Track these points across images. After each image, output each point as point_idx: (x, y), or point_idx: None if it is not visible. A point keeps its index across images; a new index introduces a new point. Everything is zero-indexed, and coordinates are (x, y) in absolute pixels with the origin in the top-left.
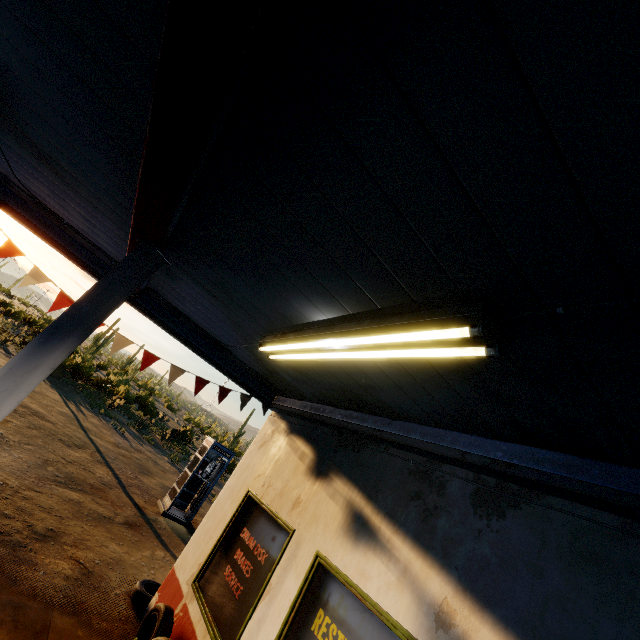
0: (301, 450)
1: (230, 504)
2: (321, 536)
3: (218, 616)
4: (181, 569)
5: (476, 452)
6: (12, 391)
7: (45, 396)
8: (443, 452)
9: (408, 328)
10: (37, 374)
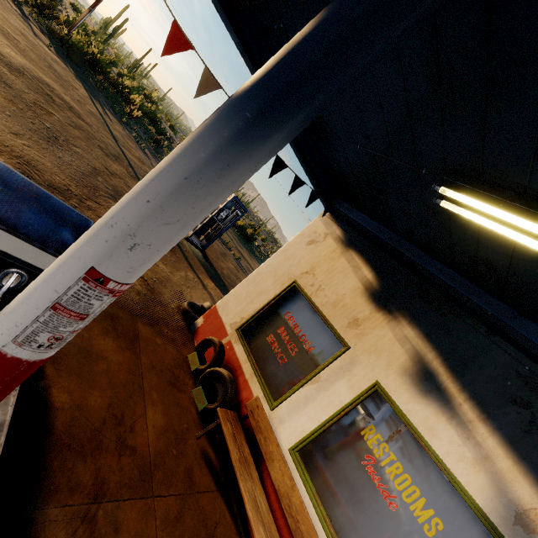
0: (363, 274)
1: (273, 283)
2: (382, 370)
3: (262, 367)
4: (223, 312)
5: None
6: (185, 223)
7: (73, 88)
8: None
9: None
10: (222, 196)
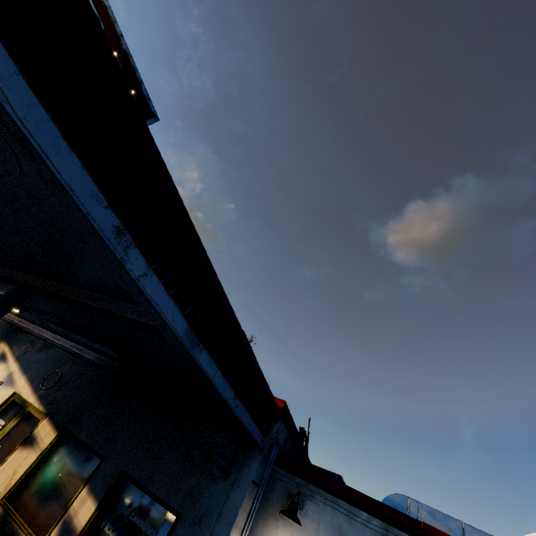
0: None
1: None
2: None
3: None
4: None
5: (46, 336)
6: None
7: None
8: (38, 335)
9: None
10: None
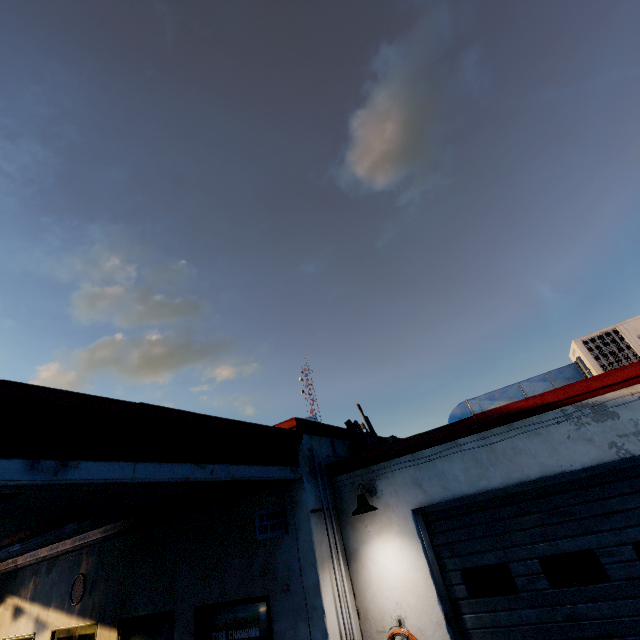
0: None
1: None
2: (5, 630)
3: None
4: None
5: (42, 555)
6: None
7: None
8: (33, 562)
9: None
10: None
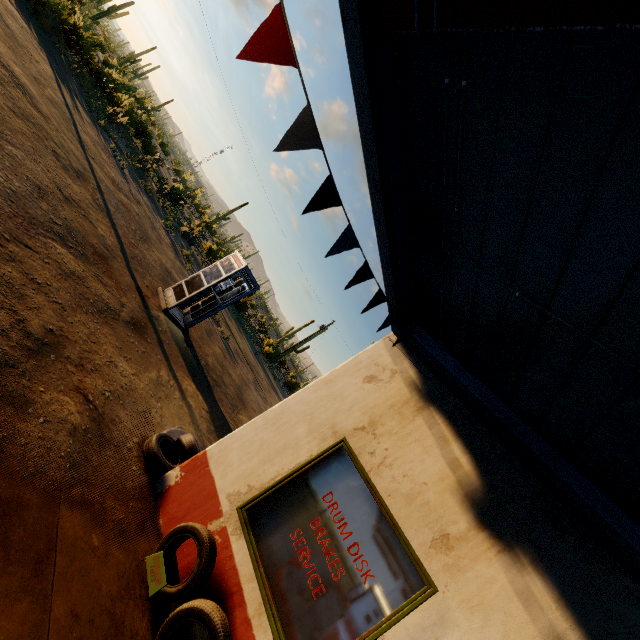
0: (453, 453)
1: (307, 433)
2: None
3: (279, 596)
4: (218, 467)
5: None
6: None
7: (32, 58)
8: None
9: None
10: None
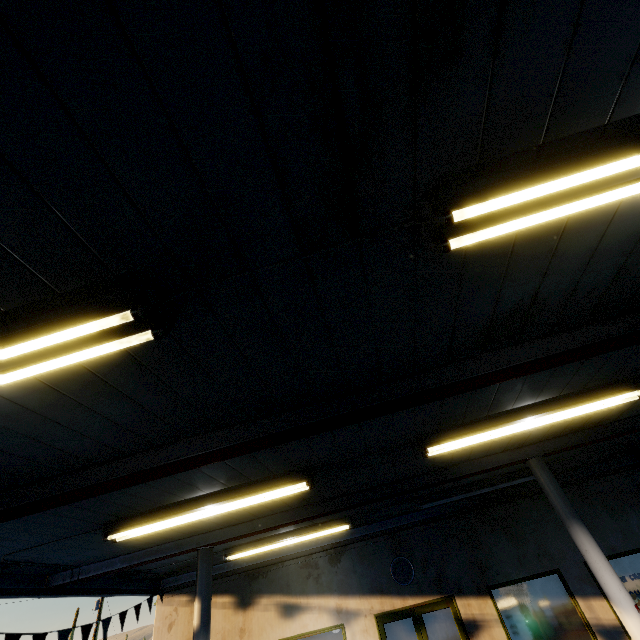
0: (220, 602)
1: None
2: (272, 633)
3: None
4: None
5: (326, 543)
6: None
7: None
8: (315, 551)
9: (328, 527)
10: None
